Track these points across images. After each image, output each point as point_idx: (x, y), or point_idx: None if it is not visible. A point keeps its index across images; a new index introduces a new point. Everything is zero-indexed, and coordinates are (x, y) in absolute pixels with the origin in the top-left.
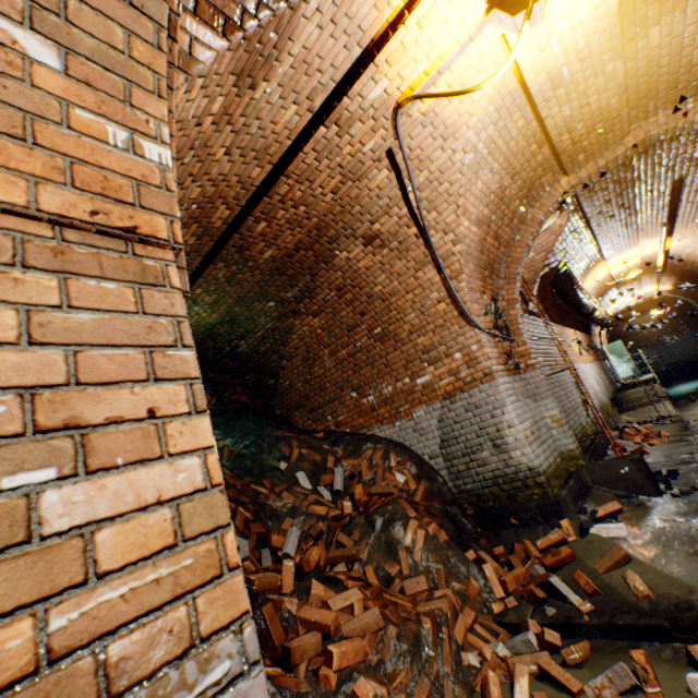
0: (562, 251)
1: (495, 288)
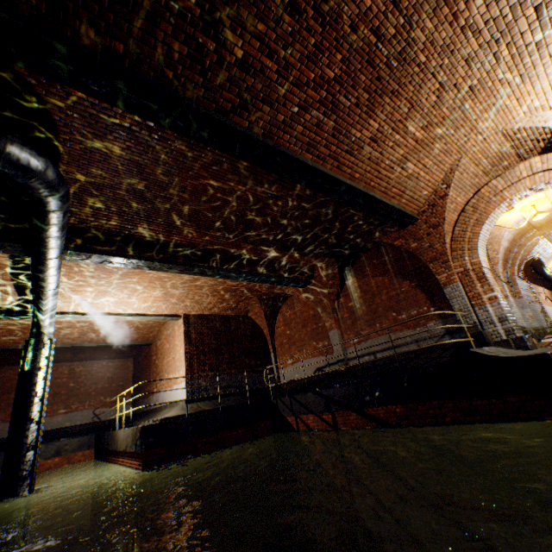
0: (535, 251)
1: (506, 268)
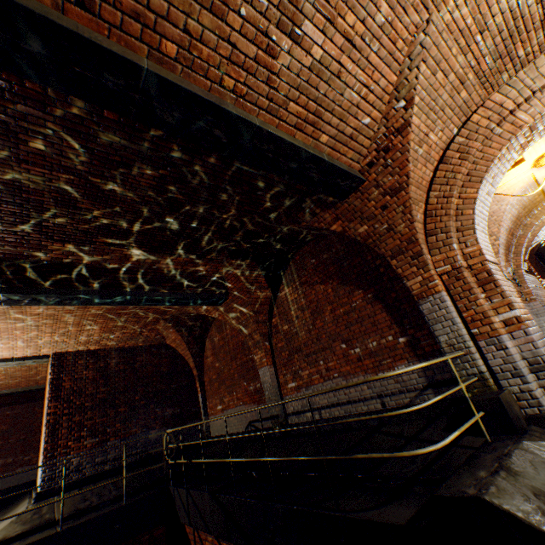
0: (542, 235)
1: (509, 259)
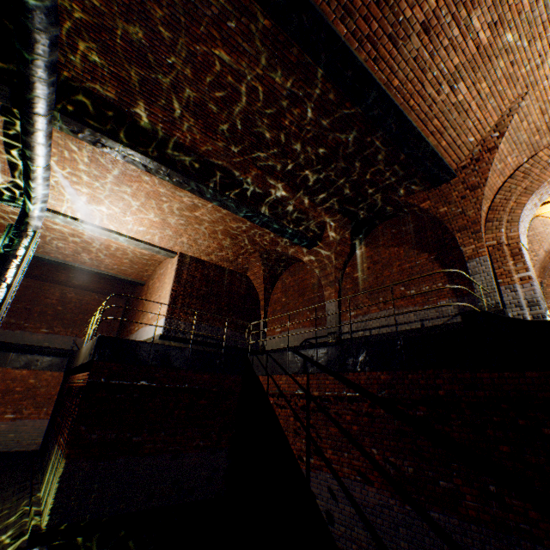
0: None
1: (542, 277)
